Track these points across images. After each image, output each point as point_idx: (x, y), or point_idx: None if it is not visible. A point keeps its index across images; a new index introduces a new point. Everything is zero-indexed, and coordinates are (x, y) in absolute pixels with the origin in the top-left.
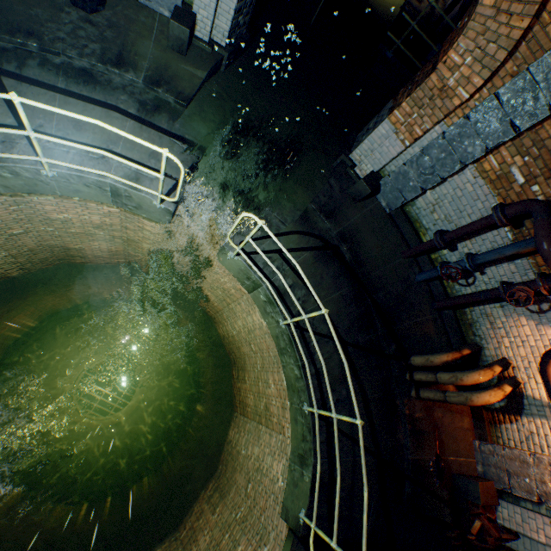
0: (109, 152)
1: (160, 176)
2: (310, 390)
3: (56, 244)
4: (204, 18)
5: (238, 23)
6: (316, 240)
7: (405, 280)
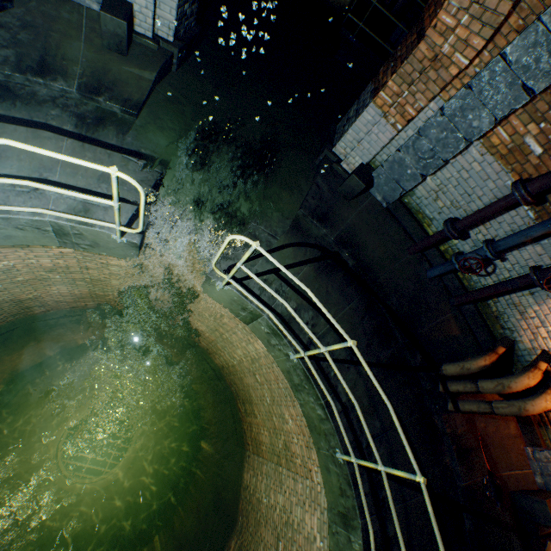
0: (44, 182)
1: (113, 204)
2: (340, 432)
3: (3, 300)
4: (143, 8)
5: (185, 13)
6: (313, 250)
7: (416, 278)
